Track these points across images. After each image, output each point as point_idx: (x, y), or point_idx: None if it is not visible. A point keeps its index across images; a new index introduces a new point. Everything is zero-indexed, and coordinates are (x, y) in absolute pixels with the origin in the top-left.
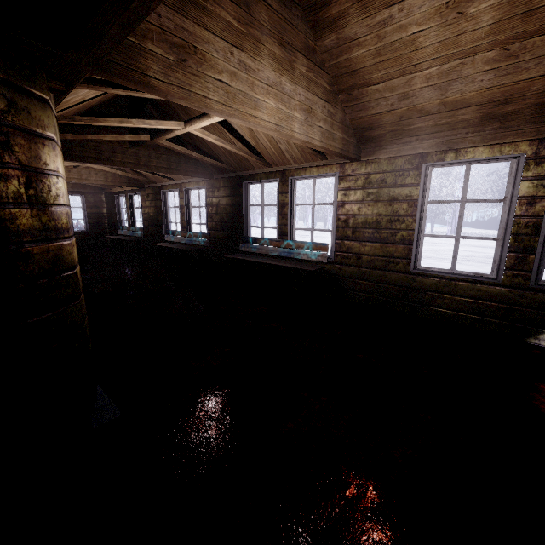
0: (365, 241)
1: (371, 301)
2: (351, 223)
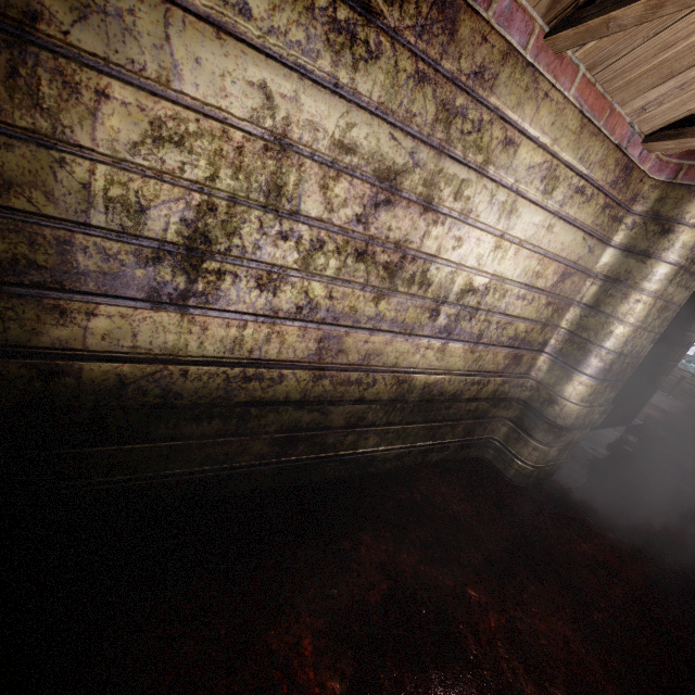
0: None
1: None
2: None
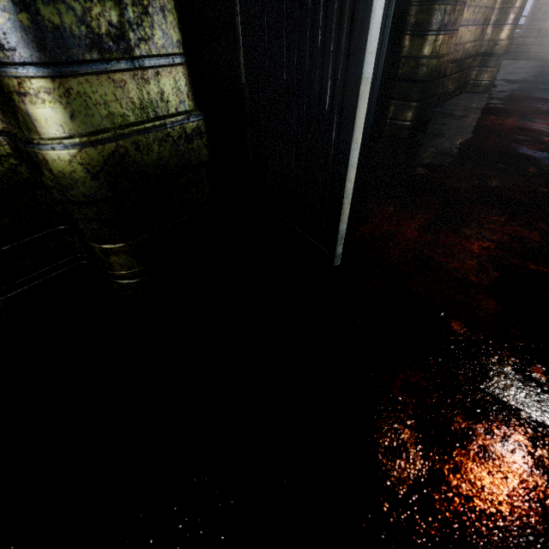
0: (547, 21)
1: (536, 57)
2: (543, 10)
